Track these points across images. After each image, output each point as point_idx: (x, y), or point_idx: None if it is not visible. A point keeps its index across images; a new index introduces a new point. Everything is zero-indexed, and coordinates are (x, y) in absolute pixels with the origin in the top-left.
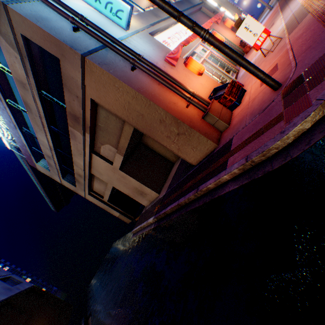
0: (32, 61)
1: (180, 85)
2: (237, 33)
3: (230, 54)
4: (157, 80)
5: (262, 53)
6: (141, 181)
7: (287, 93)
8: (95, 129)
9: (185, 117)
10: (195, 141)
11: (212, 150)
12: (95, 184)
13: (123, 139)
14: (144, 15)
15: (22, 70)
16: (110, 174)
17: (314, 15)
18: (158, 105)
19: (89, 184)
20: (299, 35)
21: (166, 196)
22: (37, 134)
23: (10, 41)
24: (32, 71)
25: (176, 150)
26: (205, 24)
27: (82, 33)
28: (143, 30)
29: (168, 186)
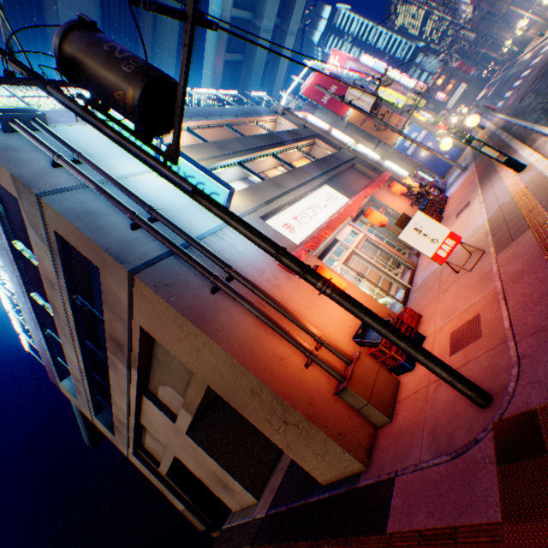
0: (66, 259)
1: (295, 320)
2: (402, 235)
3: (374, 325)
4: (253, 313)
5: (450, 267)
6: (225, 463)
7: (507, 450)
8: (151, 359)
9: (299, 391)
10: (319, 443)
11: (355, 470)
12: (147, 437)
13: (193, 390)
14: (259, 187)
15: (52, 266)
16: (172, 434)
17: (540, 242)
18: (247, 367)
19: (135, 438)
20: (517, 271)
21: (263, 530)
22: (65, 346)
23: (41, 234)
24: (65, 271)
25: (284, 444)
26: (354, 201)
27: (144, 230)
28: (252, 212)
29: (275, 494)
